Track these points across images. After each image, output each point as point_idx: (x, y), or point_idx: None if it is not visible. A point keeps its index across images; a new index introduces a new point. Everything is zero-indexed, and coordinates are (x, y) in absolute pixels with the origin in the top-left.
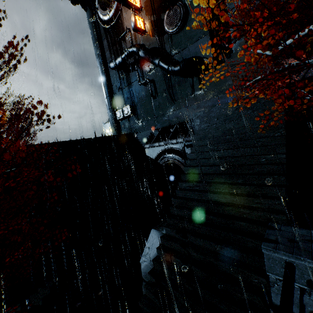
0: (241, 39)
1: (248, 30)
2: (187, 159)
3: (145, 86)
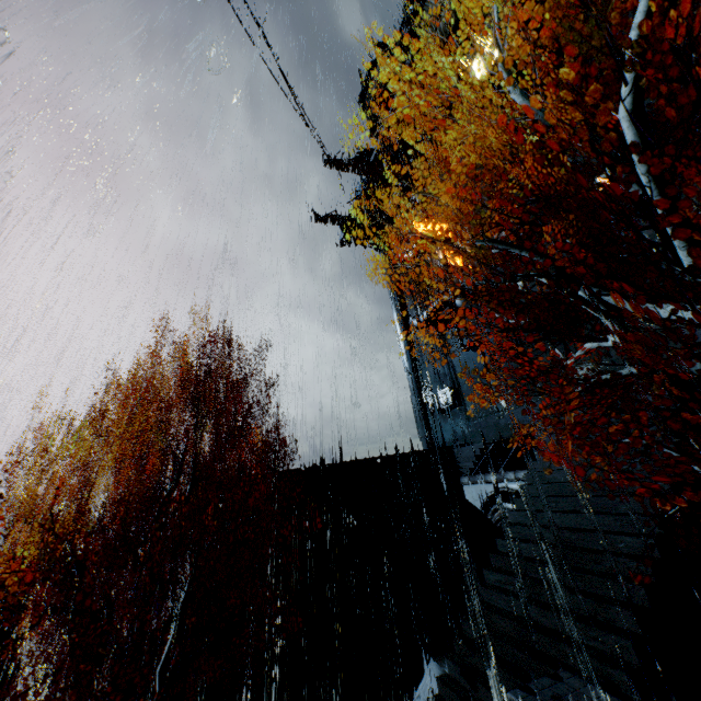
0: None
1: None
2: None
3: (473, 352)
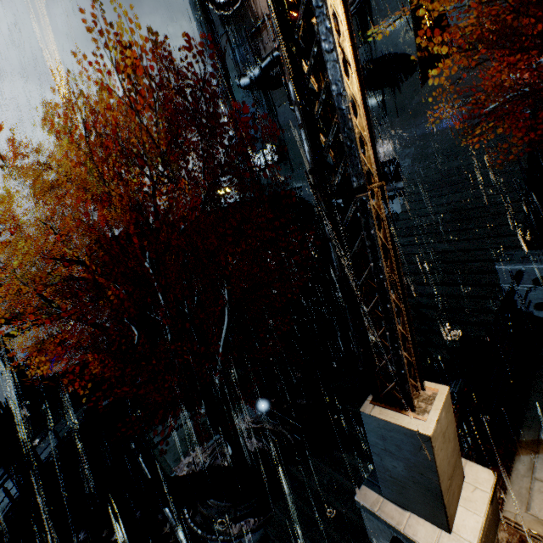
0: (467, 19)
1: (478, 3)
2: (394, 214)
3: None
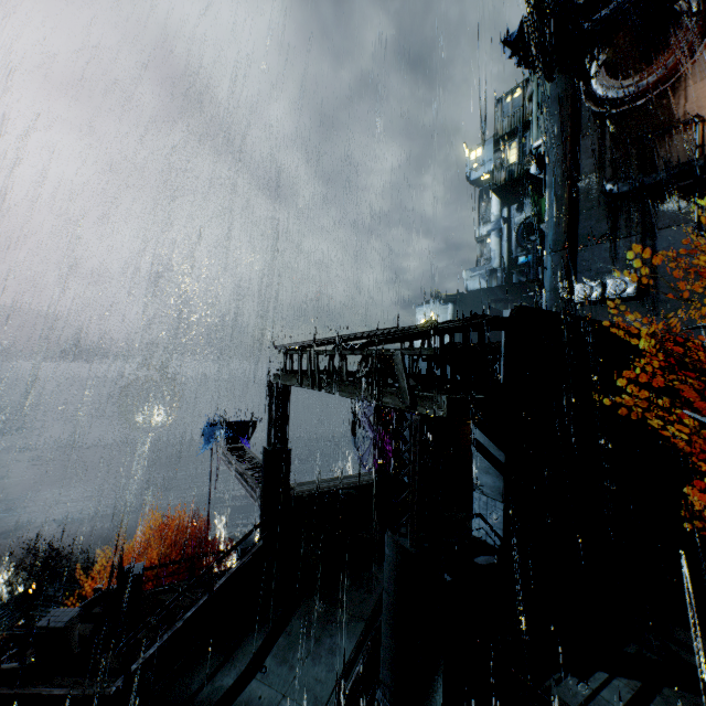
0: None
1: None
2: None
3: None
